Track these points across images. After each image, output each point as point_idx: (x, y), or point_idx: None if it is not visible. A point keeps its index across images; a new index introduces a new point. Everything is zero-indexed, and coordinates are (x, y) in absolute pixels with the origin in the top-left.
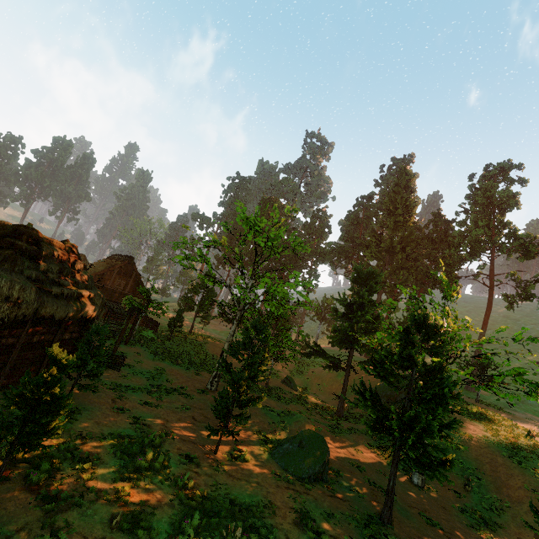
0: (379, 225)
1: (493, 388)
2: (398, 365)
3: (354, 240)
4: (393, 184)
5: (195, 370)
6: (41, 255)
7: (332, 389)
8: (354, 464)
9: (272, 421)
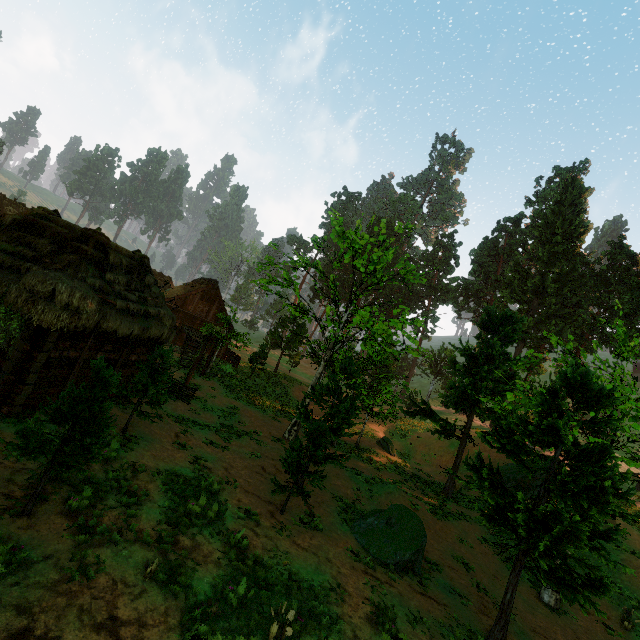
0: (526, 256)
1: None
2: (535, 440)
3: (490, 276)
4: (553, 201)
5: (274, 415)
6: (108, 264)
7: (441, 461)
8: (459, 559)
9: (357, 487)
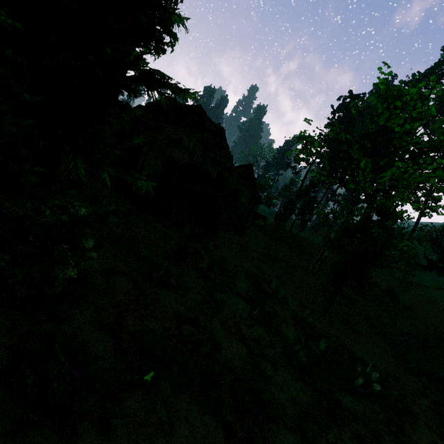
0: None
1: None
2: None
3: None
4: None
5: (297, 255)
6: (205, 127)
7: None
8: None
9: (378, 314)
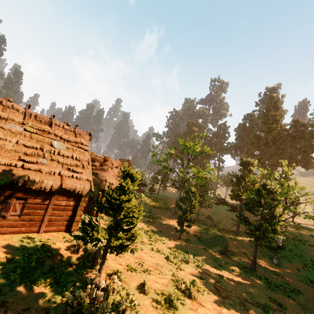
0: (258, 130)
1: (312, 217)
2: (256, 205)
3: (244, 140)
4: (266, 105)
5: (164, 211)
6: (113, 166)
7: (234, 222)
8: (241, 251)
9: (201, 232)
